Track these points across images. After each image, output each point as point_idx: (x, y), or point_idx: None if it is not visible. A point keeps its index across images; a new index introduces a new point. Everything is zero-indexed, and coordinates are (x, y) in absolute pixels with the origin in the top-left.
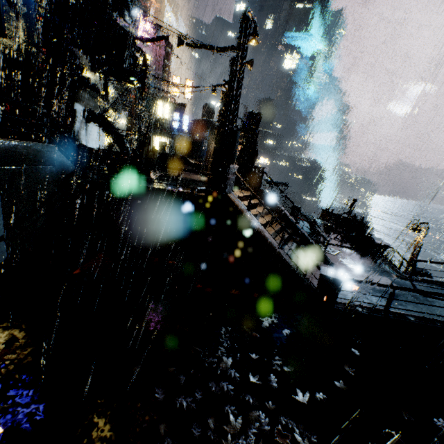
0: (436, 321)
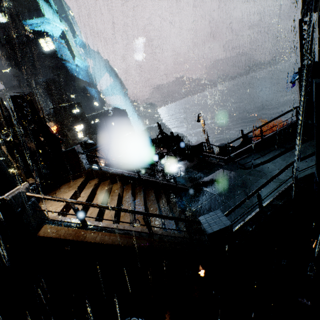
0: (288, 190)
